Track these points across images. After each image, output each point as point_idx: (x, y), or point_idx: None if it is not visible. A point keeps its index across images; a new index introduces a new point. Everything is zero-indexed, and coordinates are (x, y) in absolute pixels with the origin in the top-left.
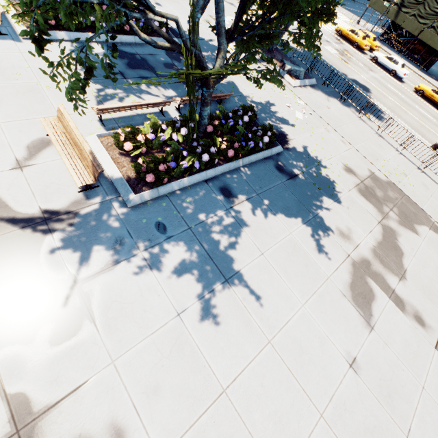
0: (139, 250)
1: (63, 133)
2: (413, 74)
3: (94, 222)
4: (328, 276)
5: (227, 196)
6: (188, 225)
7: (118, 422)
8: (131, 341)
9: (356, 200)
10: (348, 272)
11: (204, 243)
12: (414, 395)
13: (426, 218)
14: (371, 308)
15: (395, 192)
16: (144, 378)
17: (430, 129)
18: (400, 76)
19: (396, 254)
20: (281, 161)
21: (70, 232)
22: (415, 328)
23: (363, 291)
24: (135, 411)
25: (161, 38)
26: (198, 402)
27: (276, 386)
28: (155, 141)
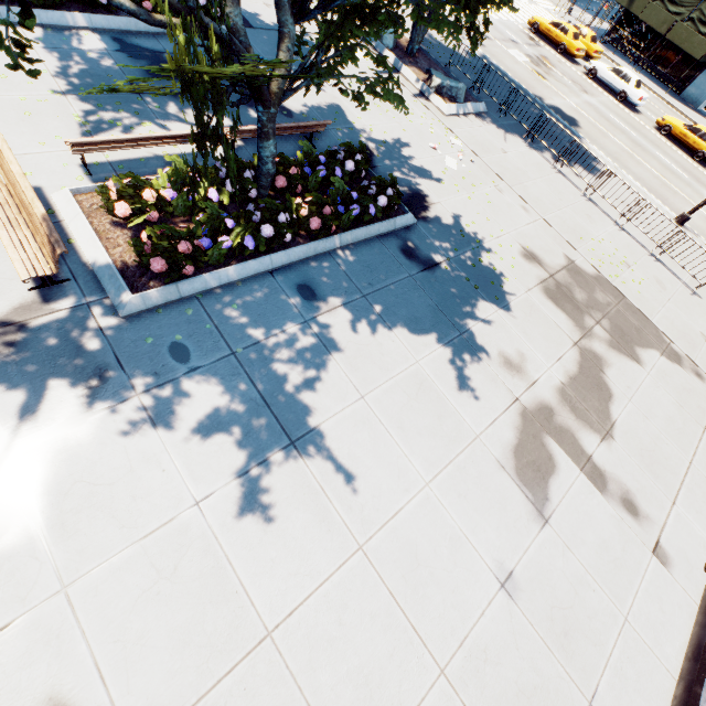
0: (134, 391)
1: (3, 186)
2: (657, 100)
3: (53, 343)
4: (476, 434)
5: (308, 298)
6: (231, 348)
7: (62, 695)
8: (103, 551)
9: (539, 307)
10: (513, 426)
11: (257, 380)
12: (609, 633)
13: (656, 337)
14: (547, 487)
15: (607, 294)
16: (120, 615)
17: (677, 189)
18: (632, 102)
19: (600, 397)
20: (412, 239)
21: (6, 360)
22: (622, 519)
23: (537, 460)
24: (98, 675)
25: None
26: (219, 656)
27: (365, 623)
28: (176, 201)
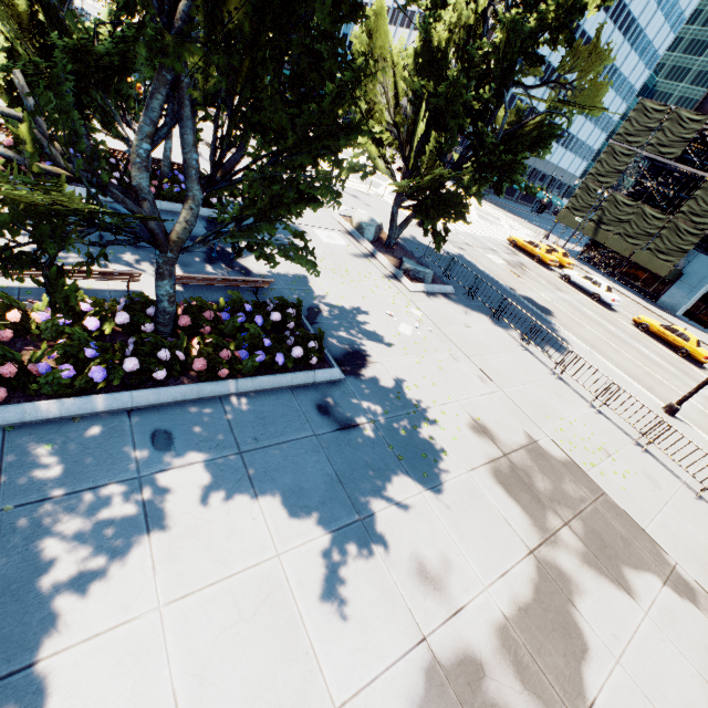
0: None
1: None
2: (633, 304)
3: None
4: (335, 704)
5: (160, 447)
6: None
7: None
8: None
9: (483, 493)
10: (407, 695)
11: (1, 558)
12: None
13: (653, 554)
14: None
15: (580, 485)
16: None
17: (663, 380)
18: (606, 302)
19: (567, 650)
20: (334, 395)
21: None
22: None
23: None
24: None
25: (207, 209)
26: None
27: None
28: (45, 325)
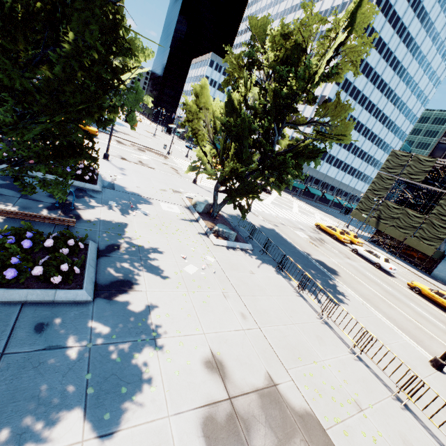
0: None
1: None
2: (410, 273)
3: None
4: None
5: None
6: None
7: None
8: None
9: None
10: None
11: None
12: None
13: None
14: None
15: None
16: None
17: (433, 334)
18: (385, 269)
19: None
20: (68, 314)
21: None
22: None
23: None
24: None
25: (79, 182)
26: None
27: None
28: None
